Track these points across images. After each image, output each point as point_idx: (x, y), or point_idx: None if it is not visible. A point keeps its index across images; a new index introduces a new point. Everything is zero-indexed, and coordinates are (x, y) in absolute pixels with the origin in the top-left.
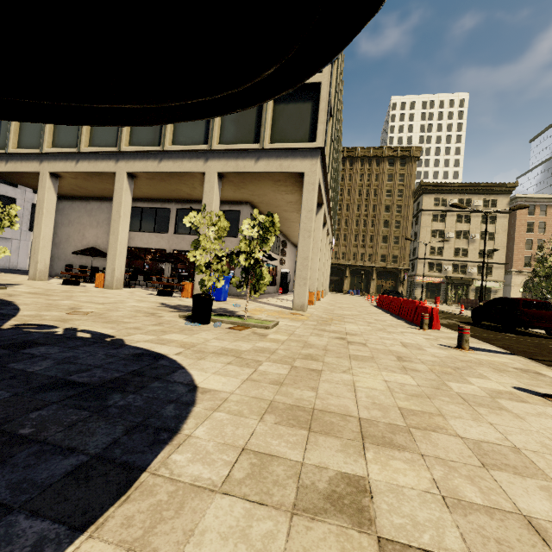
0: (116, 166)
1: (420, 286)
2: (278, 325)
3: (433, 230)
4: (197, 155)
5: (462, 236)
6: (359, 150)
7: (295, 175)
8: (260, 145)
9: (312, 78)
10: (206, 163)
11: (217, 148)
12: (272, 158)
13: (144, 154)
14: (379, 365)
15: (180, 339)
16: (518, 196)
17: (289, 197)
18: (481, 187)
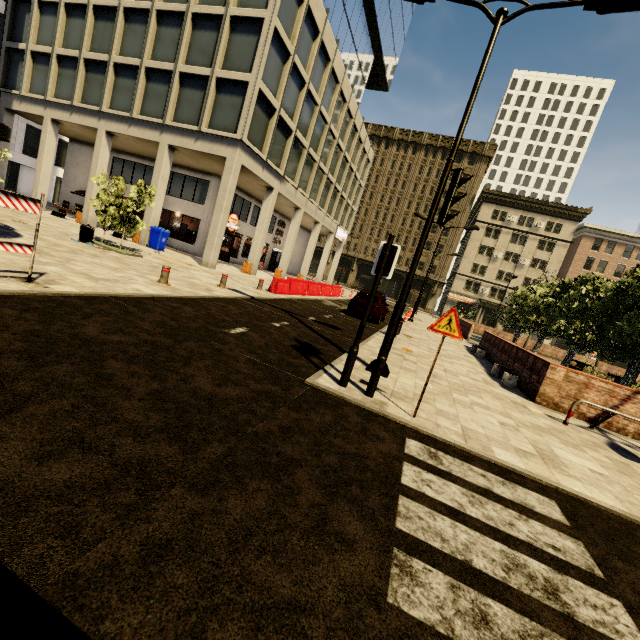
0: (98, 123)
1: (450, 304)
2: (139, 257)
3: (482, 246)
4: (156, 127)
5: (512, 259)
6: (426, 136)
7: (223, 159)
8: (198, 128)
9: (244, 77)
10: (161, 135)
11: (169, 124)
12: (207, 141)
13: (119, 118)
14: (124, 265)
15: (47, 238)
16: (587, 225)
17: (242, 177)
18: (549, 207)
